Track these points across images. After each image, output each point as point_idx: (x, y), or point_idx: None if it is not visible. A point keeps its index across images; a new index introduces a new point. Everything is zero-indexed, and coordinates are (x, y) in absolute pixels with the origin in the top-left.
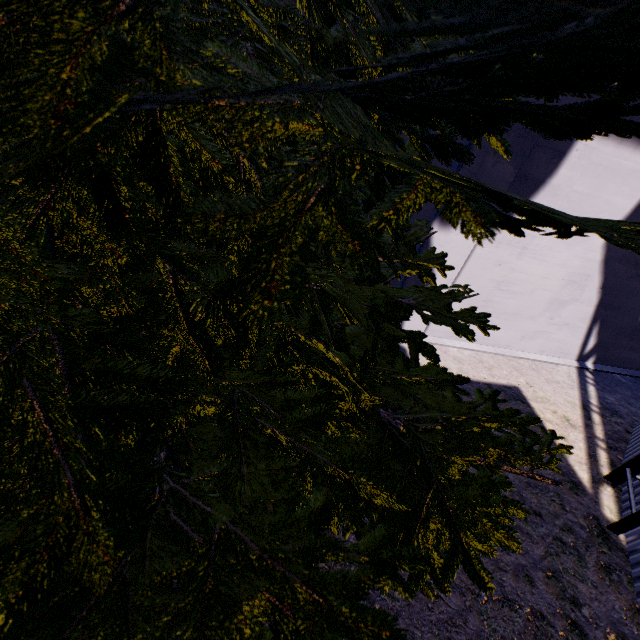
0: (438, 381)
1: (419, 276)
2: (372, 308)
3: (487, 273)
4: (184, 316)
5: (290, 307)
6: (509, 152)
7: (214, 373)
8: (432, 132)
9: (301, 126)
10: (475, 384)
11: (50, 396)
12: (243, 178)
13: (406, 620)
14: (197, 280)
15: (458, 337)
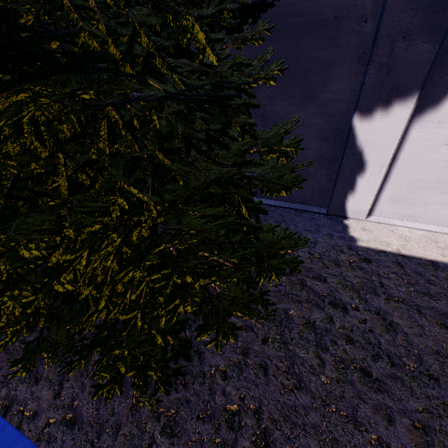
0: (209, 215)
1: (277, 158)
2: (216, 179)
3: (432, 154)
4: (66, 174)
5: (126, 173)
6: (220, 60)
7: (70, 195)
8: (338, 41)
9: (24, 95)
10: (415, 260)
11: (2, 190)
12: (107, 115)
13: (260, 391)
14: (74, 160)
15: (412, 218)
